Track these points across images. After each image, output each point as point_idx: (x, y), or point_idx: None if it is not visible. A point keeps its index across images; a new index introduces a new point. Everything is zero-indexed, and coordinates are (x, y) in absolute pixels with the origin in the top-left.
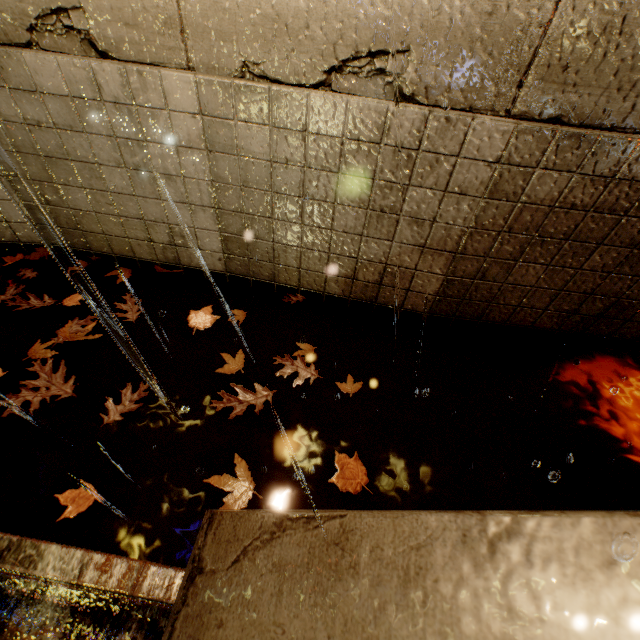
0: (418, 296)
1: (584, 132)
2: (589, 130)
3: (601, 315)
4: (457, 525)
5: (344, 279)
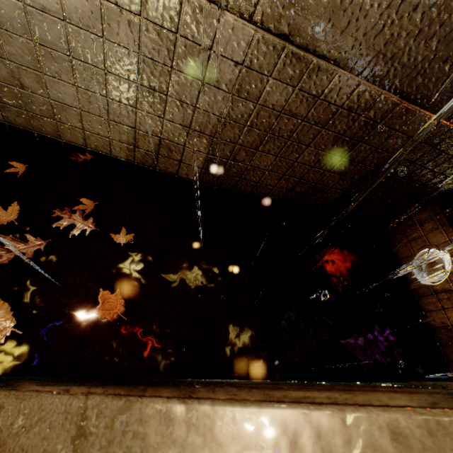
0: (189, 168)
1: (303, 54)
2: (307, 53)
3: (306, 193)
4: (65, 408)
5: (127, 146)
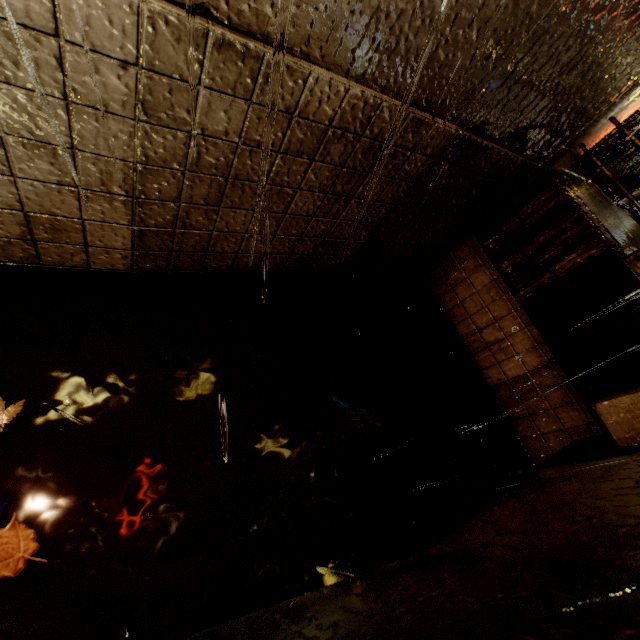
0: (107, 252)
1: (246, 43)
2: (252, 41)
3: (315, 253)
4: None
5: None
